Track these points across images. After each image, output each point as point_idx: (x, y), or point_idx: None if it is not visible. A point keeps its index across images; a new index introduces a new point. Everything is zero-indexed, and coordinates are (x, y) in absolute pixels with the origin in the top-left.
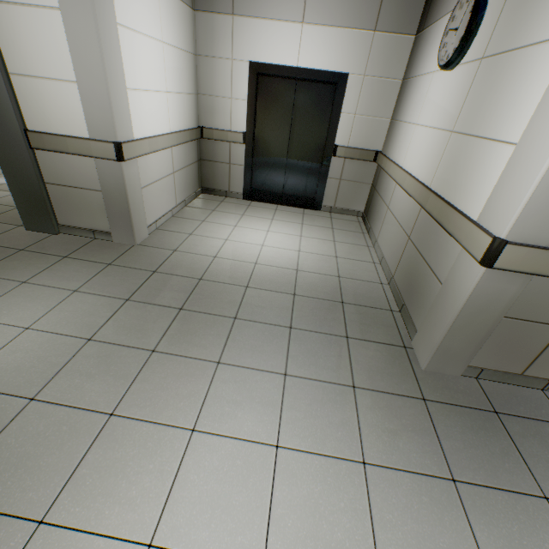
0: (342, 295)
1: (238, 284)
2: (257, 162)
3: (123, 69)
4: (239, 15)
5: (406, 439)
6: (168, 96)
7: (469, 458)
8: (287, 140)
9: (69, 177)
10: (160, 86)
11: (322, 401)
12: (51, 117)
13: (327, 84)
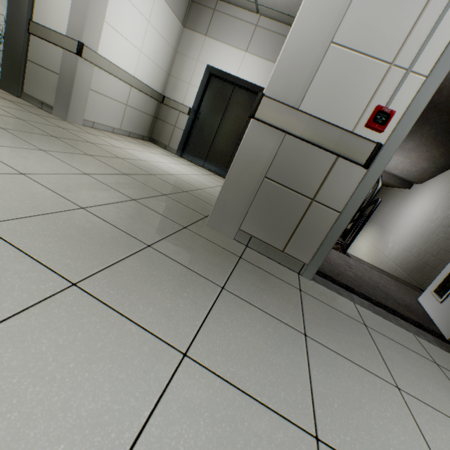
0: (190, 191)
1: (115, 155)
2: (194, 132)
3: (106, 7)
4: (209, 37)
5: (139, 223)
6: (141, 55)
7: (181, 250)
8: (219, 123)
9: (44, 60)
10: (137, 44)
11: (97, 188)
12: (49, 18)
13: (253, 94)
